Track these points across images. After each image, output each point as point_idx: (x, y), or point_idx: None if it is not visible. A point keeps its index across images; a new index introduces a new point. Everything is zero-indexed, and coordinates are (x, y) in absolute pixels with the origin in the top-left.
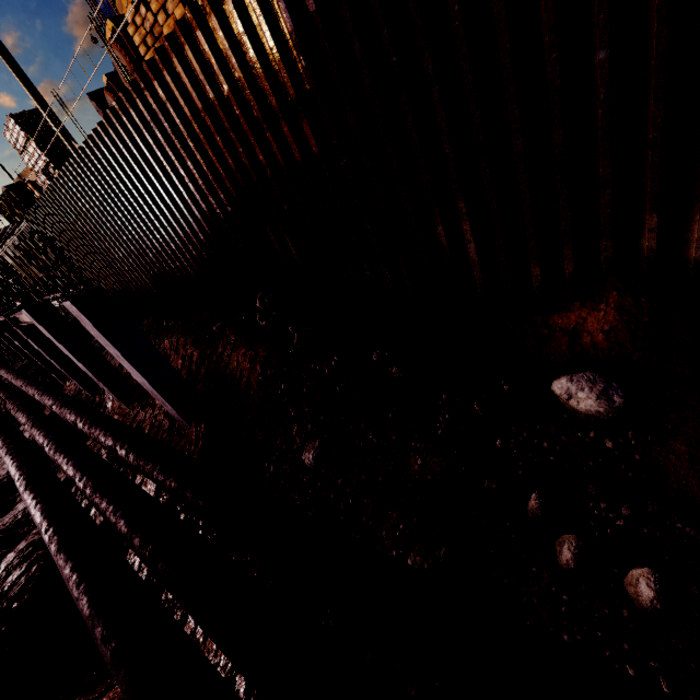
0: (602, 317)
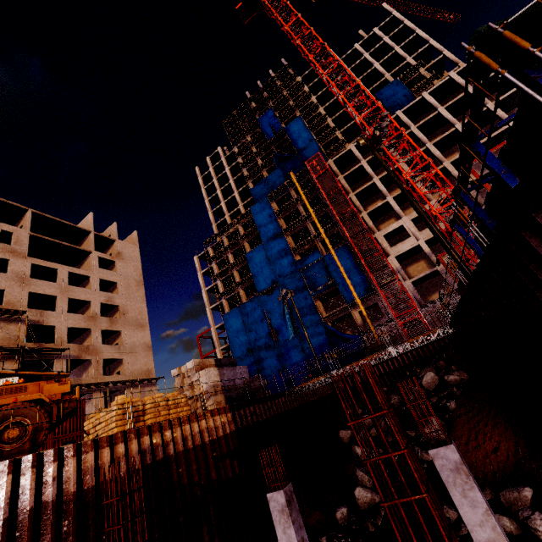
0: (317, 514)
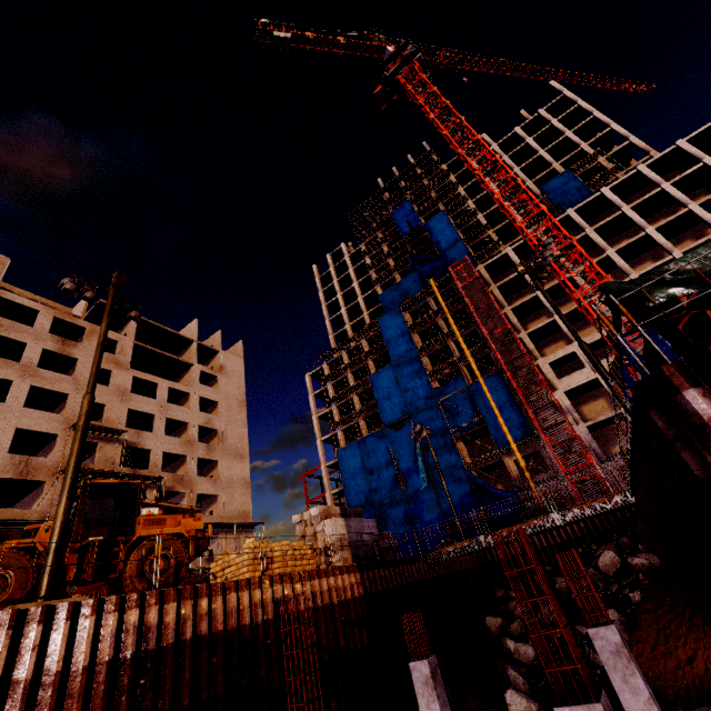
0: None
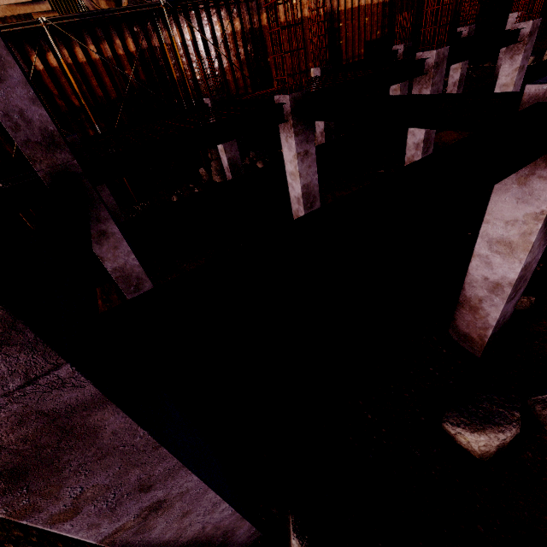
0: None
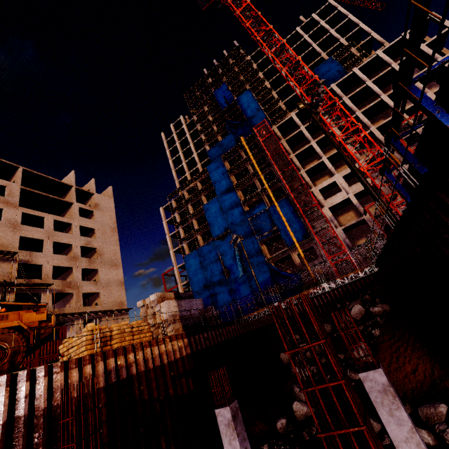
0: (260, 424)
